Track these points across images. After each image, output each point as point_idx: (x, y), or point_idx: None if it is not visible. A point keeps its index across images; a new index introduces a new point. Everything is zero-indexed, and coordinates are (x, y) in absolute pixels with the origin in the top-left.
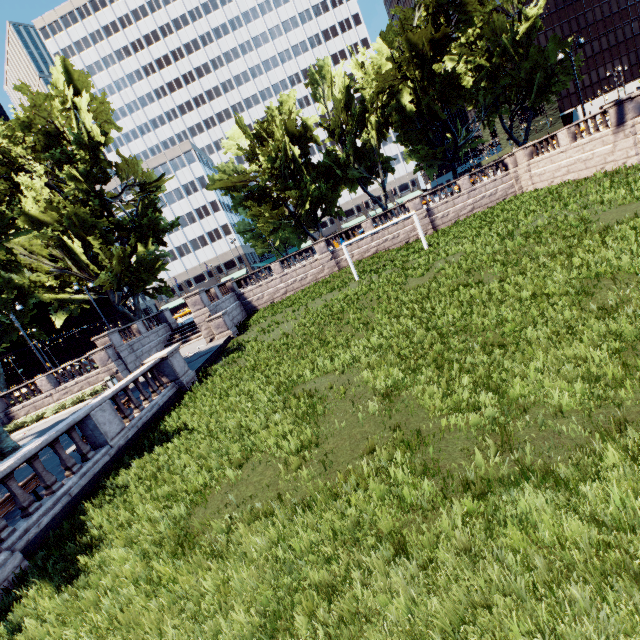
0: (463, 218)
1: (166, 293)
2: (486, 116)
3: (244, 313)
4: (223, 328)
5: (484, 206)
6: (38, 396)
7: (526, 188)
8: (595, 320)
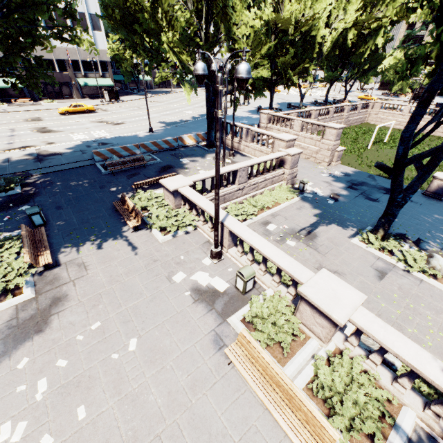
0: (353, 125)
1: (236, 103)
2: (347, 68)
3: None
4: (339, 158)
5: (357, 123)
6: (230, 187)
7: (370, 121)
8: None
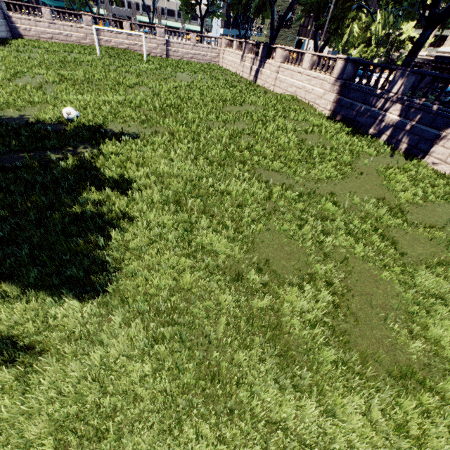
0: (185, 60)
1: None
2: (232, 3)
3: (9, 34)
4: None
5: (198, 60)
6: None
7: (220, 63)
8: (122, 91)
